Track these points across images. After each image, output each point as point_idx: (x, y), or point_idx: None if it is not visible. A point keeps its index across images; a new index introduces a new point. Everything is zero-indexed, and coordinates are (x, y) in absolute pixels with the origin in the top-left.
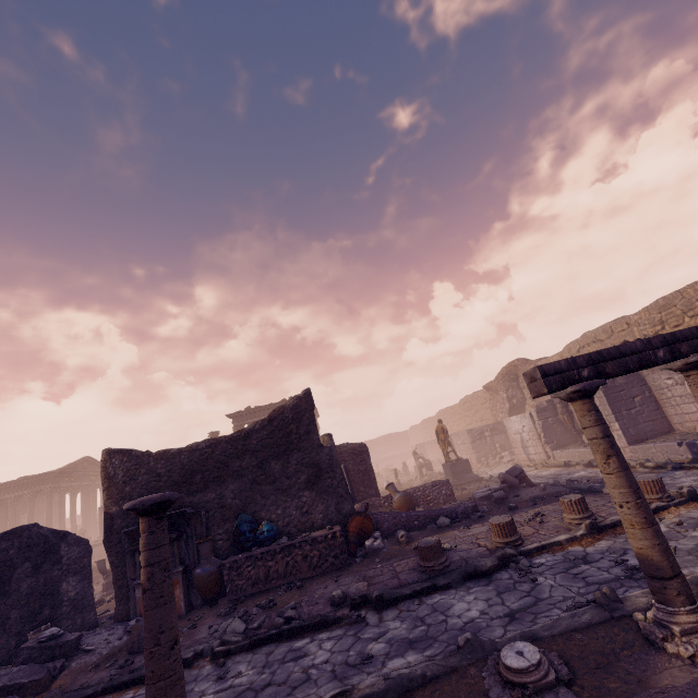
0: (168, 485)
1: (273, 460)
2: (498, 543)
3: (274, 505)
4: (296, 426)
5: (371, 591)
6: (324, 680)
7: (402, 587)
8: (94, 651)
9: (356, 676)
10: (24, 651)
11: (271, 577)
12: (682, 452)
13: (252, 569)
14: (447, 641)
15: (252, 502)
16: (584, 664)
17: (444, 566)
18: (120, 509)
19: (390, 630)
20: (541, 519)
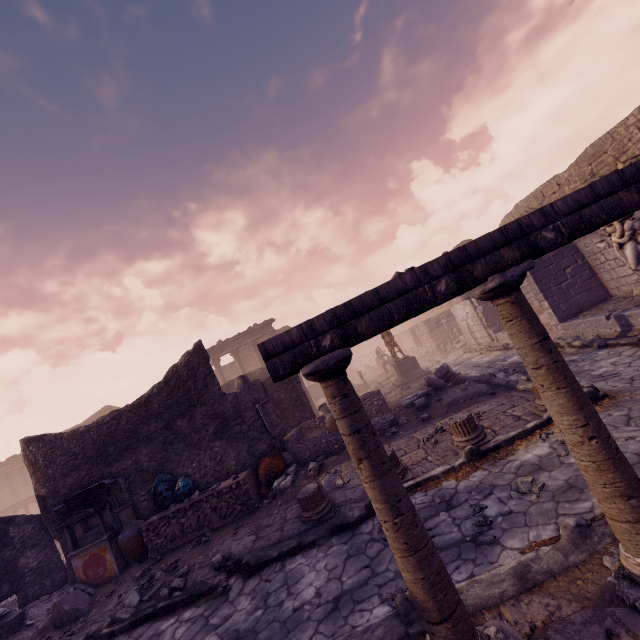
0: (85, 461)
1: (178, 419)
2: None
3: (188, 460)
4: (192, 383)
5: (253, 549)
6: None
7: (276, 545)
8: (34, 625)
9: None
10: None
11: (185, 532)
12: (610, 325)
13: (167, 528)
14: None
15: (167, 461)
16: None
17: (322, 515)
18: (48, 491)
19: (235, 614)
20: (435, 440)
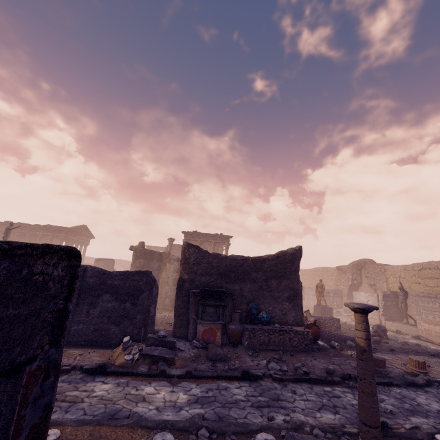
0: (216, 274)
1: (273, 279)
2: (414, 371)
3: (268, 304)
4: (290, 265)
5: (345, 372)
6: None
7: None
8: (184, 351)
9: (396, 419)
10: (151, 339)
11: (270, 343)
12: None
13: (261, 336)
14: (437, 417)
15: (257, 298)
16: None
17: (387, 373)
18: (189, 278)
19: (385, 399)
20: (429, 364)
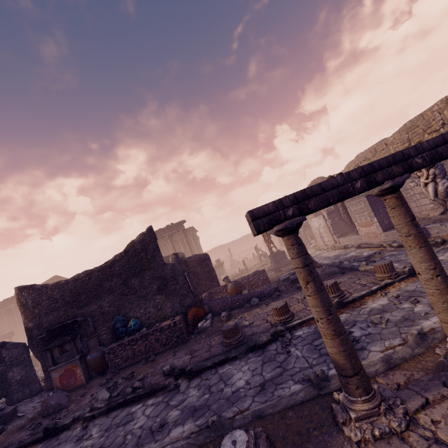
0: (63, 305)
1: (132, 279)
2: (277, 320)
3: (138, 307)
4: (144, 254)
5: (191, 363)
6: (130, 446)
7: (209, 359)
8: (24, 416)
9: (148, 444)
10: None
11: (136, 355)
12: None
13: (123, 352)
14: (214, 411)
15: (122, 307)
16: (283, 445)
17: (238, 341)
18: (34, 324)
19: (188, 398)
20: None
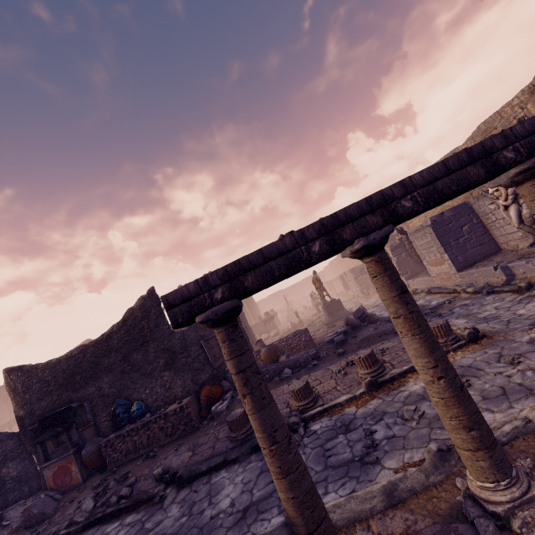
0: (57, 388)
1: (134, 353)
2: (296, 406)
3: (142, 387)
4: (146, 322)
5: (189, 463)
6: None
7: (207, 461)
8: (9, 525)
9: None
10: None
11: (137, 448)
12: (498, 274)
13: (122, 445)
14: None
15: (125, 388)
16: None
17: (246, 435)
18: (26, 412)
19: (166, 520)
20: (344, 372)
